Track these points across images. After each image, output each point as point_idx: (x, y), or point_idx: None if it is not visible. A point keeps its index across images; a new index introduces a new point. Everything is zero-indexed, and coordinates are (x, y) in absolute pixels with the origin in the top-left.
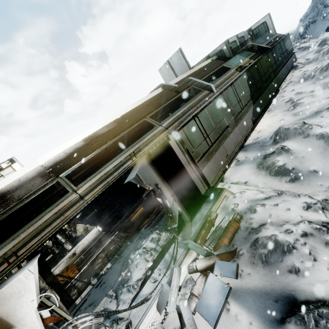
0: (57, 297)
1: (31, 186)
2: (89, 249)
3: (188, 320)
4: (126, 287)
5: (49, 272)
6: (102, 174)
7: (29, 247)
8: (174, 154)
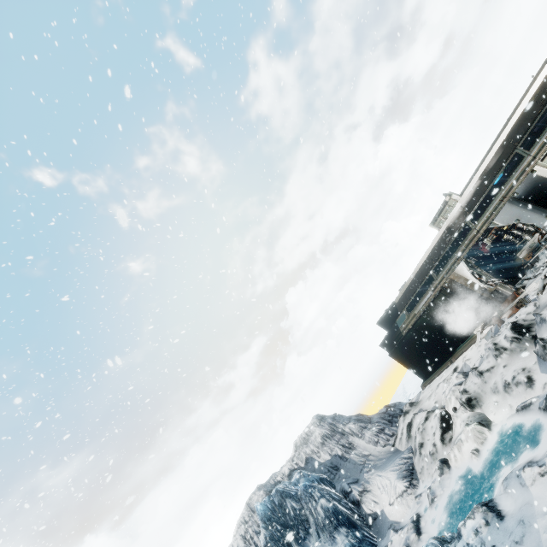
0: (485, 272)
1: (459, 222)
2: (545, 240)
3: (540, 287)
4: (529, 271)
5: (515, 256)
6: (486, 216)
7: (463, 255)
8: (546, 181)
